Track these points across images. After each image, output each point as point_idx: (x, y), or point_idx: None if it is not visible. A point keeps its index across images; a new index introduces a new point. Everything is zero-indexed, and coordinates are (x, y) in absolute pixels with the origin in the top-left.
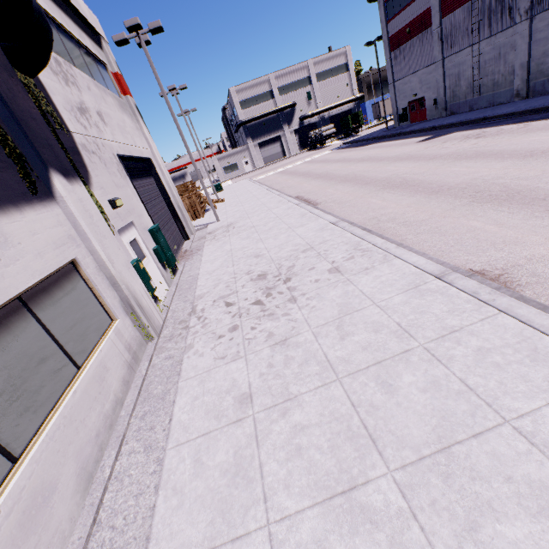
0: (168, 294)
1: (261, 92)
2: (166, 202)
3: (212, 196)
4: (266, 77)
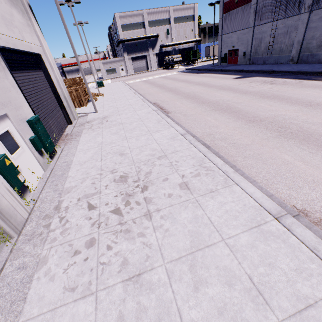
0: (42, 179)
1: (136, 21)
2: (54, 92)
3: (95, 90)
4: (141, 11)
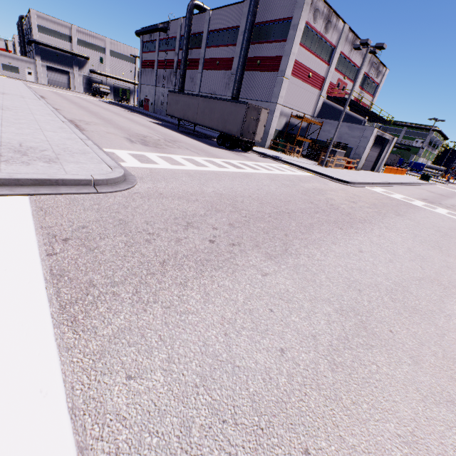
0: None
1: (61, 31)
2: None
3: None
4: (69, 25)
